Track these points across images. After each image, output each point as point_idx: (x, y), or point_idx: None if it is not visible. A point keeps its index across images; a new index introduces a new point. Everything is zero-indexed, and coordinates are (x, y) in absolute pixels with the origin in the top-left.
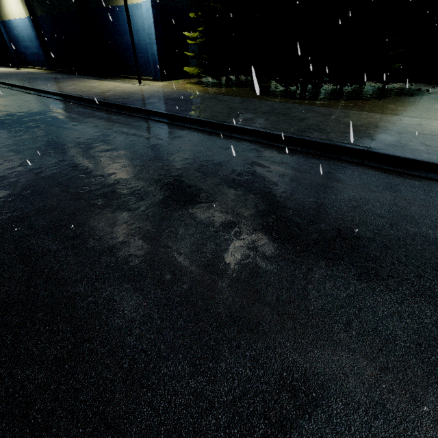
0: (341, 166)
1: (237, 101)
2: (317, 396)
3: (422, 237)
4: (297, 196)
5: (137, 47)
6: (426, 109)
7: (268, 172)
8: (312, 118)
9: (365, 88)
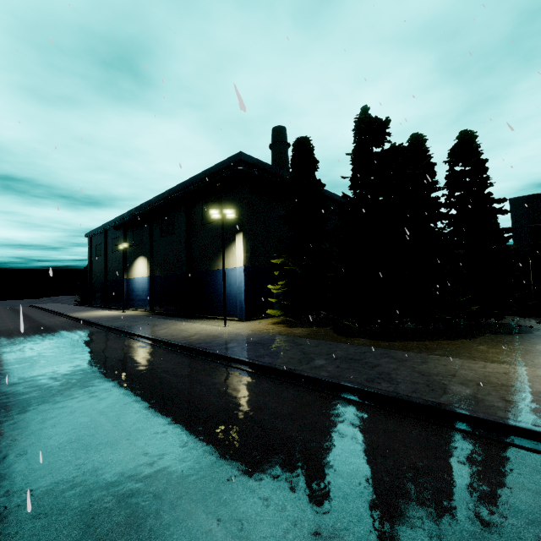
0: (409, 424)
1: (313, 344)
2: None
3: (484, 522)
4: (352, 459)
5: (228, 295)
6: (523, 351)
7: (328, 429)
8: (385, 364)
9: (456, 325)
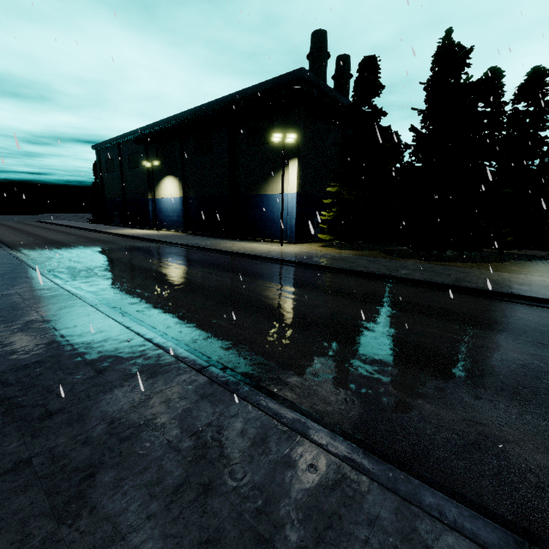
0: (496, 302)
1: (384, 261)
2: (531, 362)
3: None
4: (477, 313)
5: (275, 220)
6: (545, 271)
7: (449, 303)
8: (455, 274)
9: (482, 253)
